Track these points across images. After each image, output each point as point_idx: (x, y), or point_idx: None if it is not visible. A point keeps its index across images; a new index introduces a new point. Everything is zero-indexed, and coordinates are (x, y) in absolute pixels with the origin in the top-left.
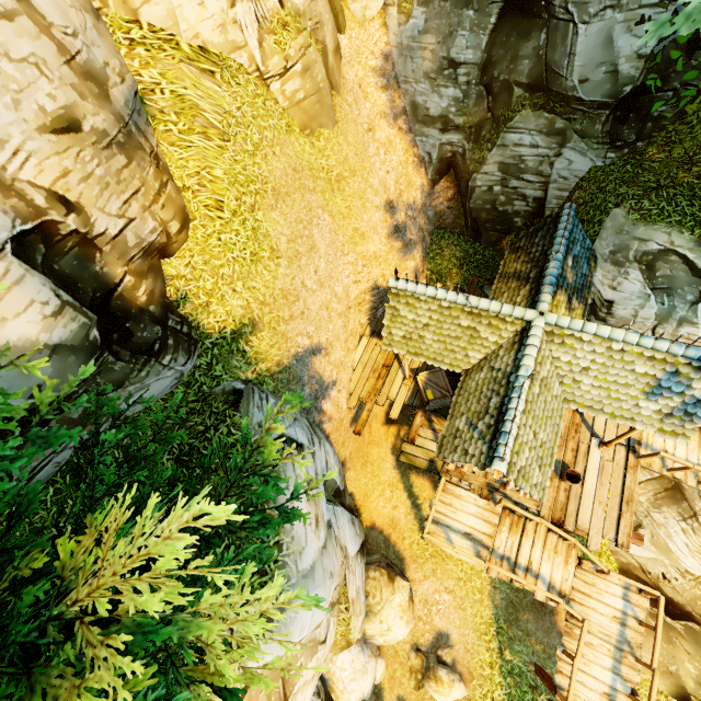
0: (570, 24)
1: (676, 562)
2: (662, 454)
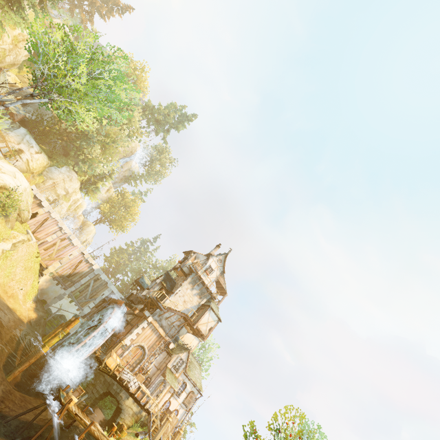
0: (28, 106)
1: None
2: None
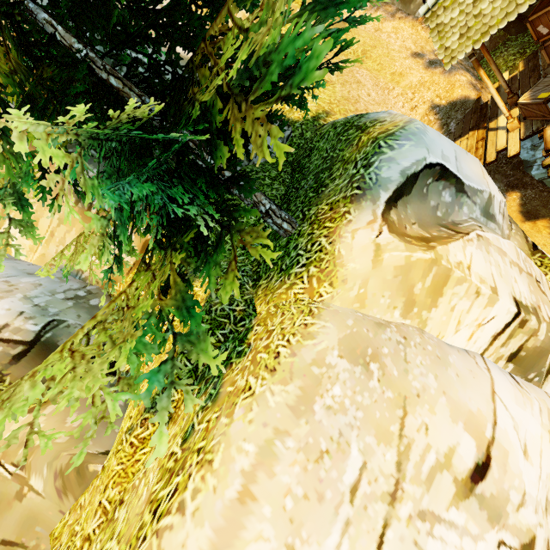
0: None
1: None
2: None
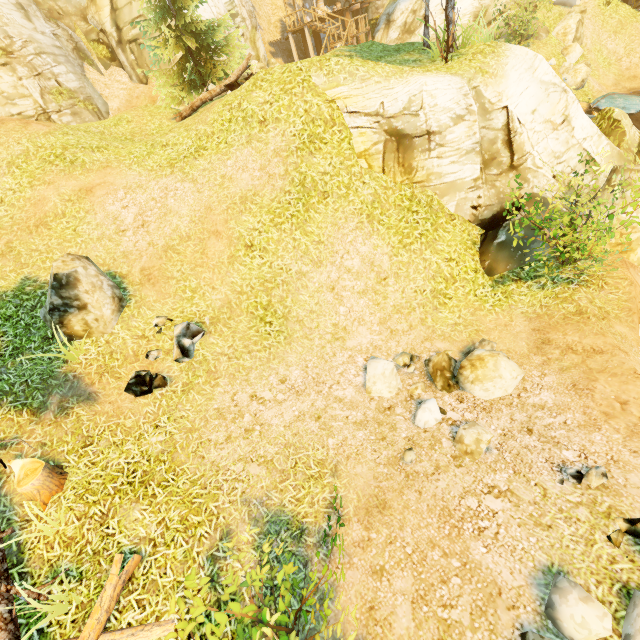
0: None
1: (392, 41)
2: None
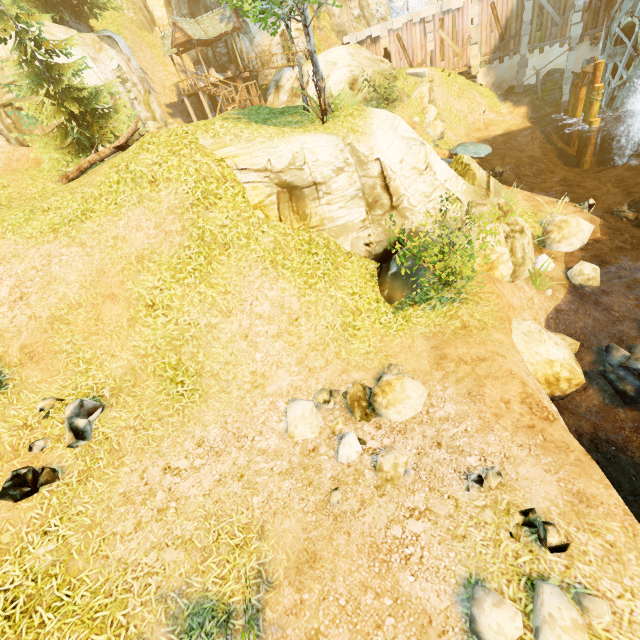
0: None
1: (283, 103)
2: (249, 57)
